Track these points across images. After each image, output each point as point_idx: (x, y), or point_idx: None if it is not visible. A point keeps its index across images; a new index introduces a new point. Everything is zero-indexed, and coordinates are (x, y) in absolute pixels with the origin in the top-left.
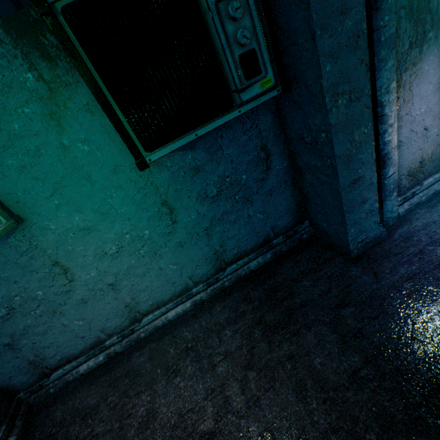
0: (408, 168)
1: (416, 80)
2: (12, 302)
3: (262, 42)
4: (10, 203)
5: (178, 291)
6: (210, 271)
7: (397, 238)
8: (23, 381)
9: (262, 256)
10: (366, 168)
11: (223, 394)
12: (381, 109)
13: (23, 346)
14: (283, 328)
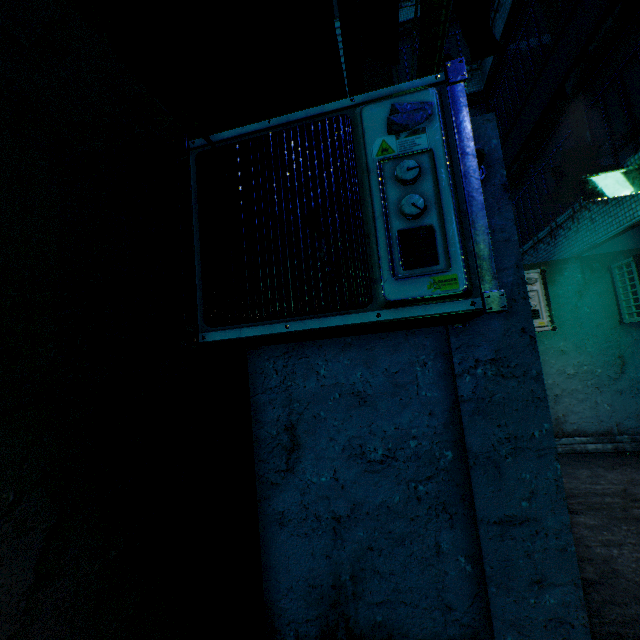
0: None
1: None
2: None
3: None
4: None
5: (601, 431)
6: (636, 429)
7: None
8: None
9: None
10: None
11: None
12: None
13: None
14: None
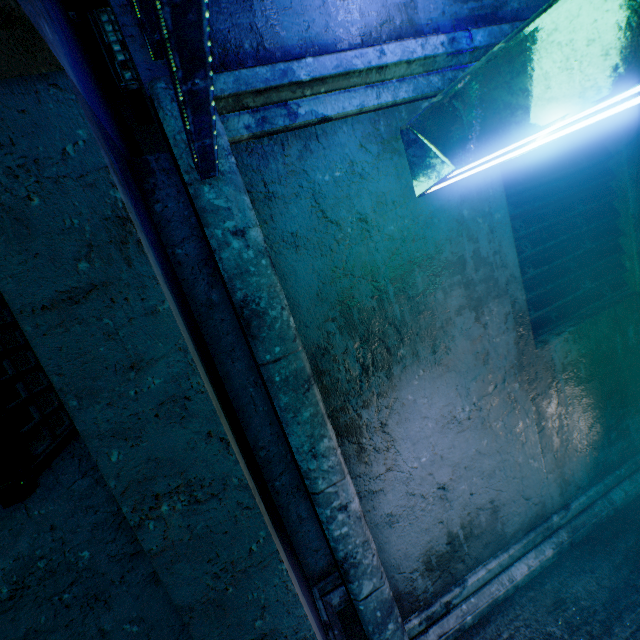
0: (424, 555)
1: (394, 415)
2: None
3: None
4: None
5: None
6: None
7: None
8: None
9: None
10: (276, 614)
11: None
12: (310, 482)
13: None
14: None
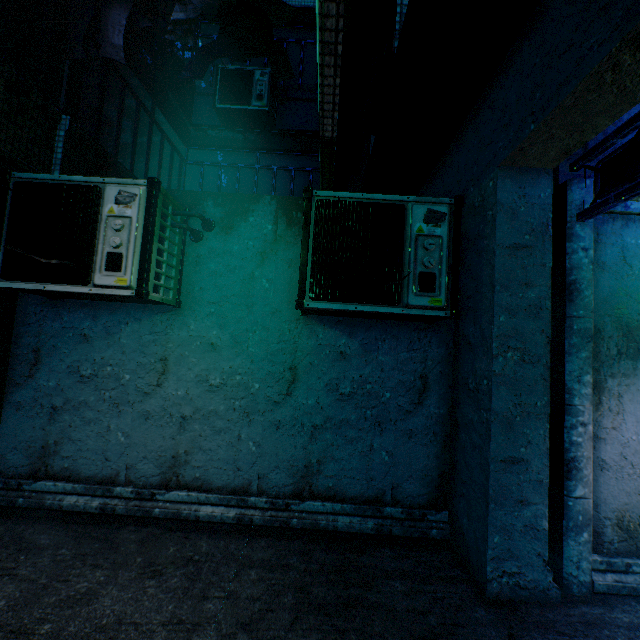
0: (619, 512)
1: (628, 393)
2: (103, 368)
3: (444, 272)
4: (184, 291)
5: (234, 485)
6: (285, 487)
7: (574, 614)
8: (16, 463)
9: (361, 518)
10: (533, 452)
11: (189, 634)
12: (569, 396)
13: (61, 421)
14: (327, 615)
